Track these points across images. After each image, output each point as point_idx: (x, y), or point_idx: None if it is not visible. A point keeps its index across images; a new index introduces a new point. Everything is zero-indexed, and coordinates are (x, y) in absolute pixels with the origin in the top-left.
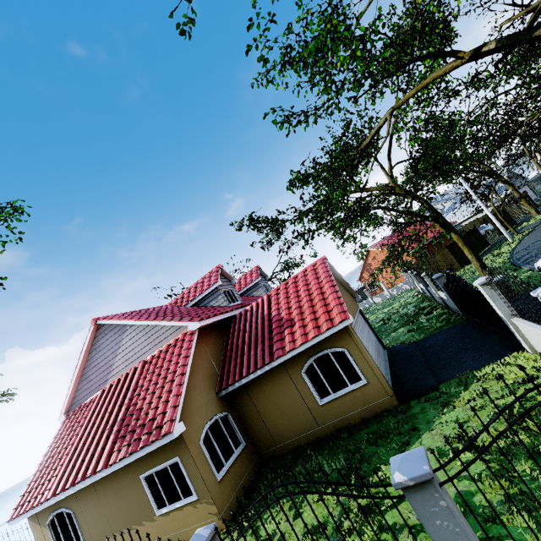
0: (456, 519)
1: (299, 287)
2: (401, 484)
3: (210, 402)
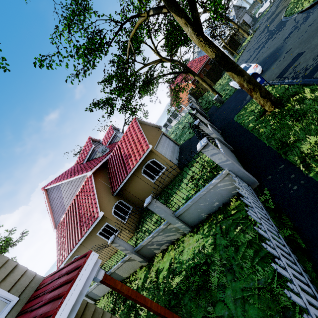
0: (159, 207)
1: (129, 137)
2: (145, 206)
3: (111, 199)
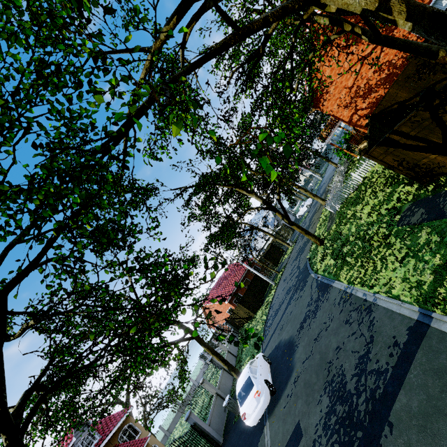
0: None
1: None
2: None
3: None
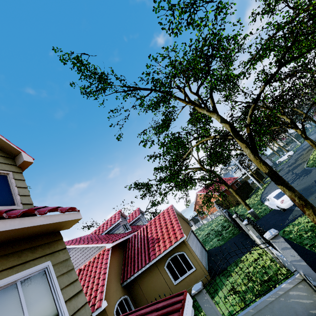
0: (210, 302)
1: (161, 221)
2: (194, 293)
3: (118, 289)
